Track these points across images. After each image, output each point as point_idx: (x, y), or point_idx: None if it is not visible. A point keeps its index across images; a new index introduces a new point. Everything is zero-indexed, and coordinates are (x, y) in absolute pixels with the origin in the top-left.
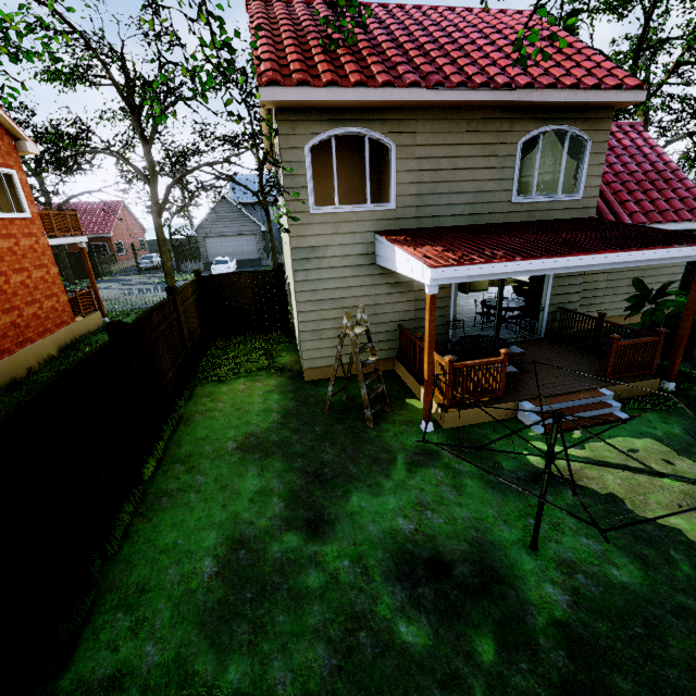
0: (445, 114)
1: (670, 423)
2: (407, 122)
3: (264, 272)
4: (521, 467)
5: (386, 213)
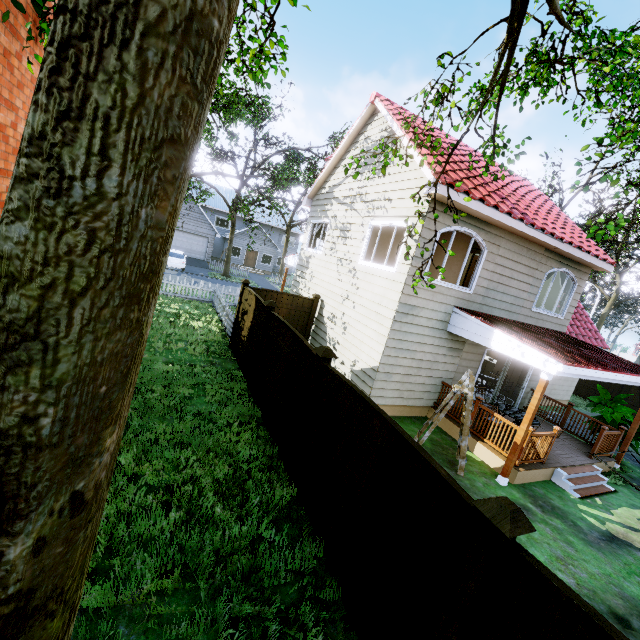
0: (518, 241)
1: (639, 498)
2: (498, 237)
3: (303, 298)
4: (591, 527)
5: (465, 295)
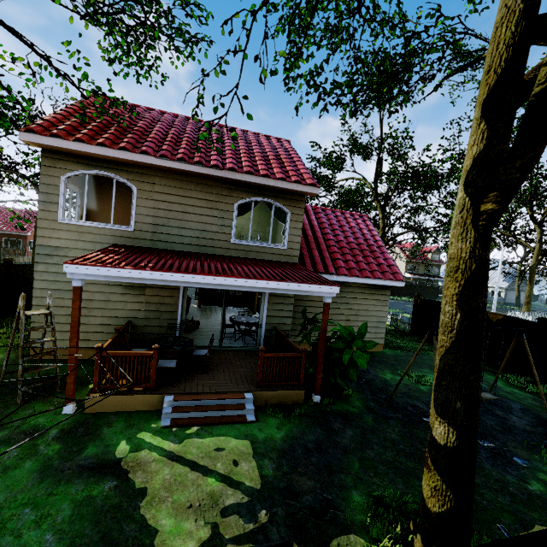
0: (178, 176)
1: (281, 429)
2: (148, 176)
3: None
4: (100, 454)
5: (126, 233)
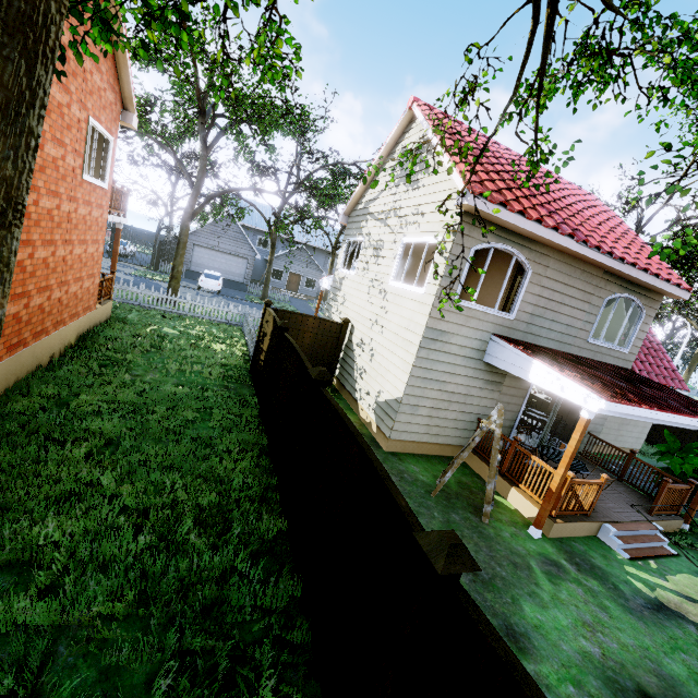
0: (570, 261)
1: None
2: (545, 257)
3: (331, 322)
4: (636, 593)
5: (505, 321)
